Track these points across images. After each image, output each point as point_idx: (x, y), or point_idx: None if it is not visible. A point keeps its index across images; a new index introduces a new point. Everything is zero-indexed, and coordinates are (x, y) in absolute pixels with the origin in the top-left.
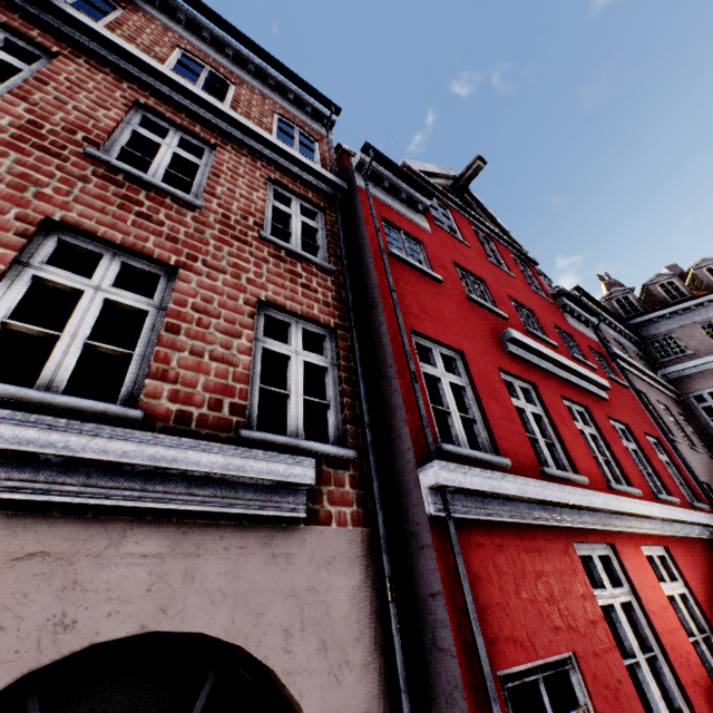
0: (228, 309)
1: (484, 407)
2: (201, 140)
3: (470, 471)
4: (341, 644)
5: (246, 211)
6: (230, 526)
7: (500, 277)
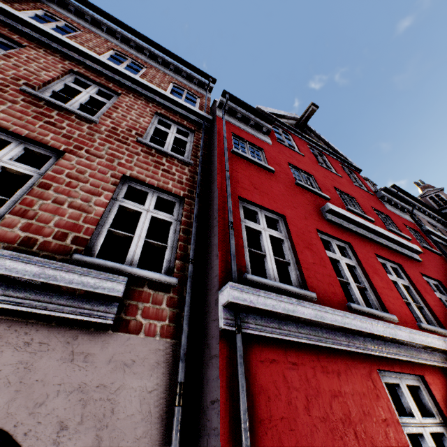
0: (96, 178)
1: (297, 253)
2: (112, 91)
3: (265, 295)
4: (118, 442)
5: (132, 127)
6: (38, 325)
7: (328, 175)
